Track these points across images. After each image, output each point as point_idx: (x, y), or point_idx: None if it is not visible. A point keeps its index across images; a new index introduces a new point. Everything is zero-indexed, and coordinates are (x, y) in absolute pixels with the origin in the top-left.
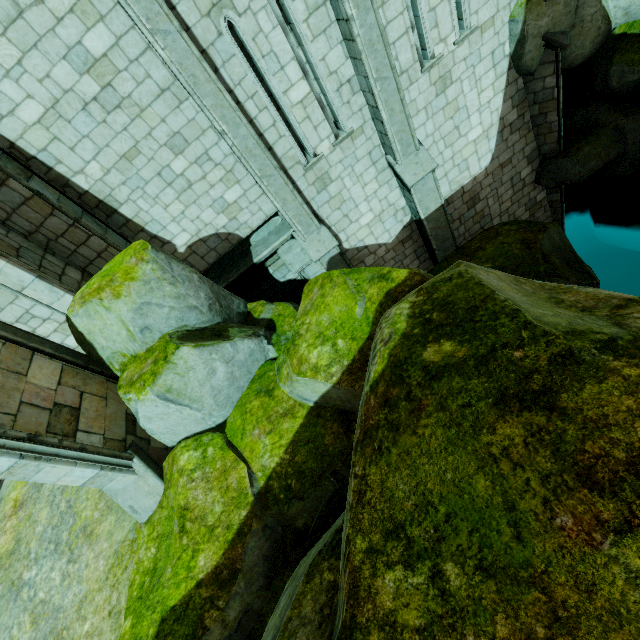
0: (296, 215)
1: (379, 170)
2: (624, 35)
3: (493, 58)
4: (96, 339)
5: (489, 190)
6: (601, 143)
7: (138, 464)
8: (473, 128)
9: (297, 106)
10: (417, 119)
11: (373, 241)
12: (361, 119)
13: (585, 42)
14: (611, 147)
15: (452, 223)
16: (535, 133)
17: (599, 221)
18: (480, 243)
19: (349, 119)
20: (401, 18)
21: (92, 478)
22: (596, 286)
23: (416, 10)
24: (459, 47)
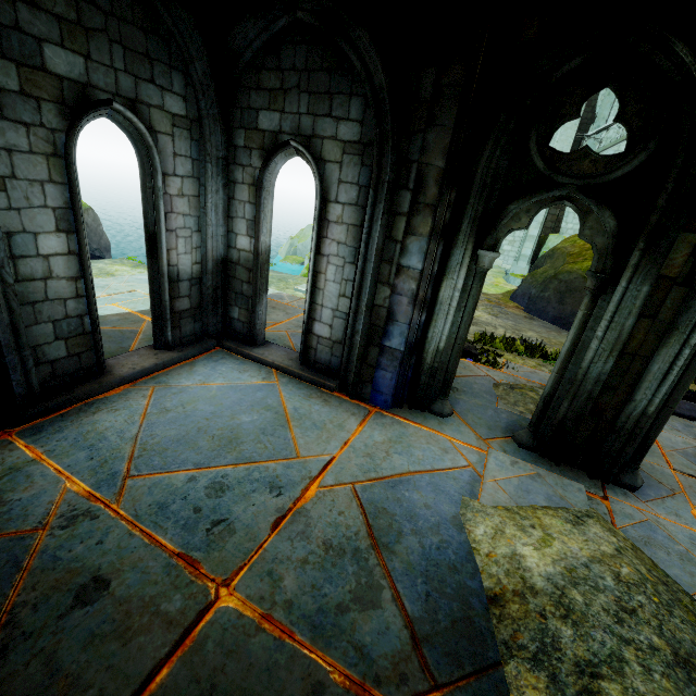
0: None
1: None
2: None
3: None
4: (549, 243)
5: None
6: None
7: (529, 266)
8: None
9: None
10: None
11: None
12: None
13: None
14: None
15: None
16: None
17: None
18: None
19: None
20: None
21: (525, 256)
22: None
23: None
24: None
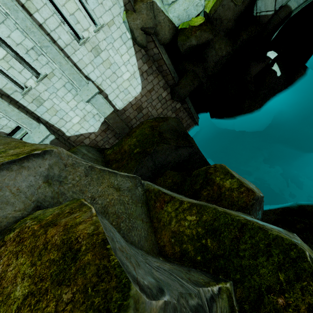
0: (18, 119)
1: (74, 94)
2: (181, 29)
3: (122, 39)
4: None
5: (147, 103)
6: (189, 78)
7: None
8: (124, 73)
9: (1, 61)
10: (88, 68)
11: (85, 131)
12: (50, 68)
13: (165, 32)
14: (194, 80)
15: (131, 120)
16: (162, 75)
17: (212, 116)
18: (135, 129)
19: (42, 68)
20: (53, 18)
21: None
22: (193, 147)
23: (63, 14)
24: (98, 33)
